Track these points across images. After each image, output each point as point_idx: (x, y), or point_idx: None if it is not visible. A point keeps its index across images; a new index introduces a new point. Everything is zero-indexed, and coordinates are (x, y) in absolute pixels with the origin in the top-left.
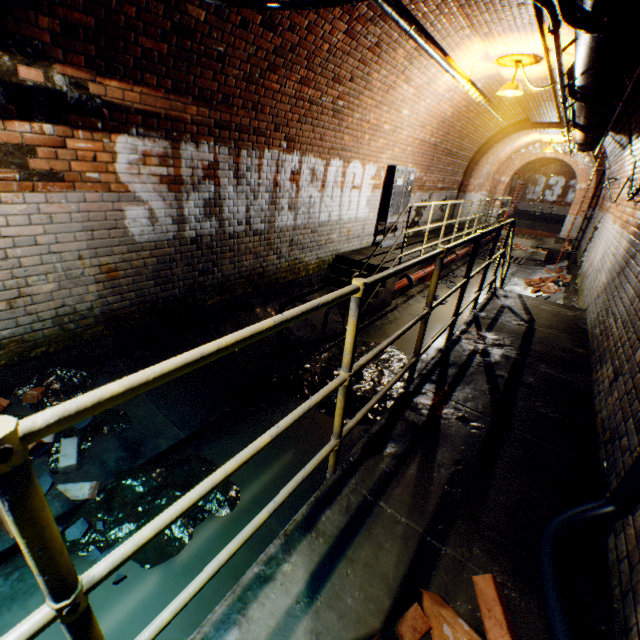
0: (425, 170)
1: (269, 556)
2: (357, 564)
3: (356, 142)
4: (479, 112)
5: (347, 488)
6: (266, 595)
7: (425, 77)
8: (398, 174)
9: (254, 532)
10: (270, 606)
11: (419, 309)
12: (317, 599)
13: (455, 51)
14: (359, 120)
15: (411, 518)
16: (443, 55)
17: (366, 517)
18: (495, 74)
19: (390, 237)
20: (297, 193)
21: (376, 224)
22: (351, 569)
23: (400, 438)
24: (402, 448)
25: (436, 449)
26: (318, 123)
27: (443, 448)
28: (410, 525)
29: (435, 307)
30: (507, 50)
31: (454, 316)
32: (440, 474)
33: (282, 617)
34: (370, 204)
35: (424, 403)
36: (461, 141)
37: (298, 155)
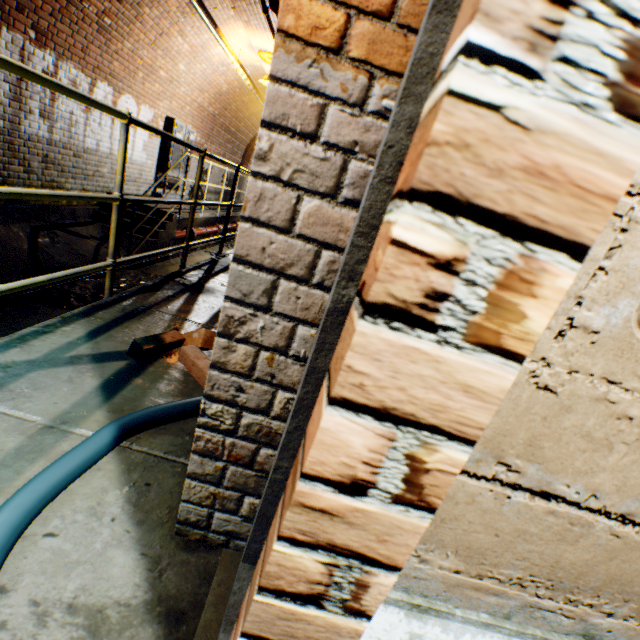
0: (206, 138)
1: (47, 325)
2: (133, 328)
3: (129, 74)
4: (252, 100)
5: (124, 303)
6: (47, 338)
7: (200, 39)
8: (178, 128)
9: (32, 285)
10: (52, 341)
11: (202, 259)
12: (98, 339)
13: (225, 27)
14: (131, 51)
15: (178, 315)
16: (214, 25)
17: (141, 314)
18: (260, 67)
19: (172, 193)
20: (53, 101)
21: (156, 175)
22: (127, 330)
23: (172, 288)
24: (174, 292)
25: (201, 294)
26: (80, 30)
27: (206, 294)
28: (177, 317)
29: (202, 204)
30: (265, 46)
31: (223, 235)
32: (202, 302)
33: (65, 345)
34: (148, 150)
35: (194, 277)
36: (239, 123)
37: (53, 56)
